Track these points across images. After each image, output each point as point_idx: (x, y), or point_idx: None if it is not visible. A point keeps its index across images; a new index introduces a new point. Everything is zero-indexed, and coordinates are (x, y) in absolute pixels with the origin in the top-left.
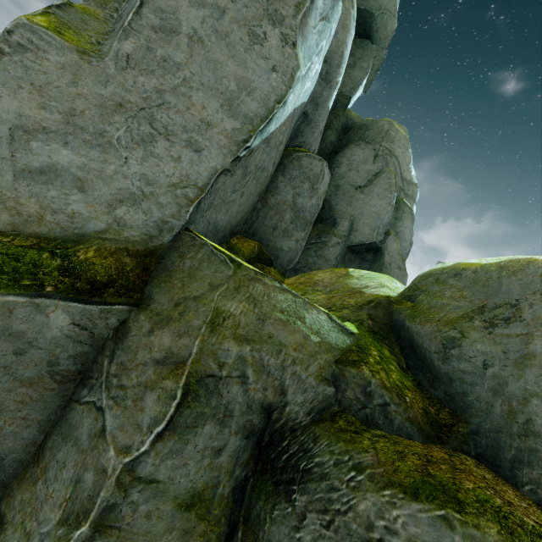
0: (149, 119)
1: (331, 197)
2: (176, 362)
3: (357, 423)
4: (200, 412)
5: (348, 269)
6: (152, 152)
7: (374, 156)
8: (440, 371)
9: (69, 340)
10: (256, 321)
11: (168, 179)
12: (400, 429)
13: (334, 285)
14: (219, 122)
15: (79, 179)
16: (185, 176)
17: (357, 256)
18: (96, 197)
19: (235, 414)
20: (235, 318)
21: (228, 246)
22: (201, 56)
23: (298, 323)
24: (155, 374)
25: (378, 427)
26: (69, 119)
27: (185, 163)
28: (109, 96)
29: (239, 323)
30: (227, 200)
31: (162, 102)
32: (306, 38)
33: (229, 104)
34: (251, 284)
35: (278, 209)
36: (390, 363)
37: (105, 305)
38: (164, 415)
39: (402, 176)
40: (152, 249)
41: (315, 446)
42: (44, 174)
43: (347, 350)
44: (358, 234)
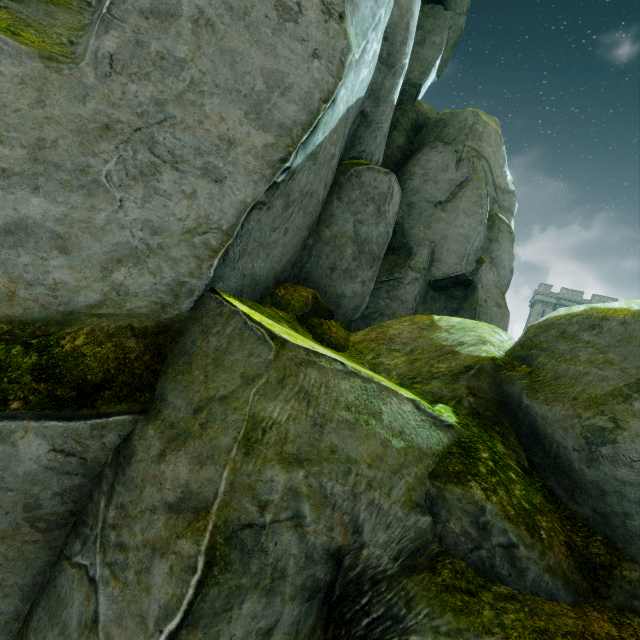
0: (148, 143)
1: (403, 219)
2: (196, 509)
3: (469, 574)
4: (234, 587)
5: (433, 317)
6: (155, 189)
7: (457, 160)
8: (584, 478)
9: (50, 472)
10: (310, 428)
11: (182, 224)
12: (536, 586)
13: (417, 342)
14: (245, 137)
15: (58, 236)
16: (204, 217)
17: (442, 293)
18: (85, 259)
19: (288, 573)
20: (279, 427)
21: (273, 301)
22: (213, 46)
23: (372, 422)
24: (166, 528)
25: (501, 579)
26: (38, 154)
27: (203, 200)
28: (90, 117)
29: (286, 434)
30: (265, 242)
31: (163, 118)
32: (357, 6)
33: (256, 111)
34: (300, 370)
35: (335, 244)
36: (509, 468)
37: (97, 418)
38: (179, 601)
39: (495, 183)
40: (167, 322)
41: (409, 615)
42: (10, 233)
43: (445, 453)
44: (442, 264)
